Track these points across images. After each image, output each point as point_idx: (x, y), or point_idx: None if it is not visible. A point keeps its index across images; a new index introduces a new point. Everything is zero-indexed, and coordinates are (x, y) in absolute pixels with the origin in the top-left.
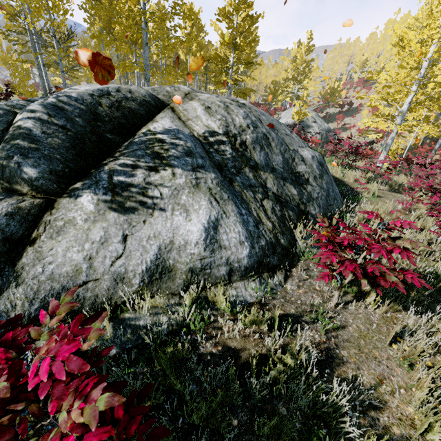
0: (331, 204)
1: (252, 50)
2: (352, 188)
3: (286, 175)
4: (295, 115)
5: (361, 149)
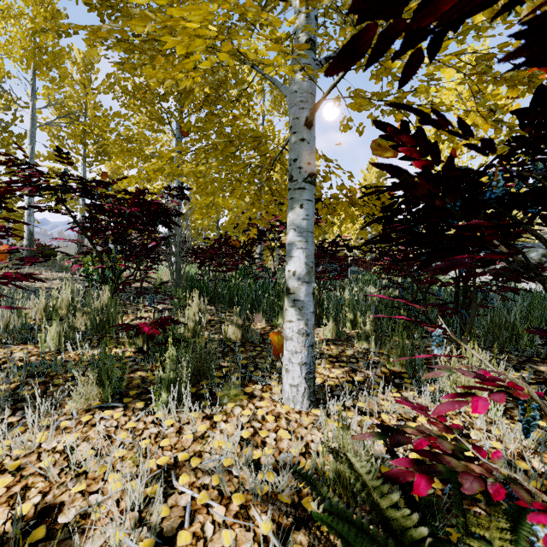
0: None
1: None
2: None
3: None
4: None
5: None
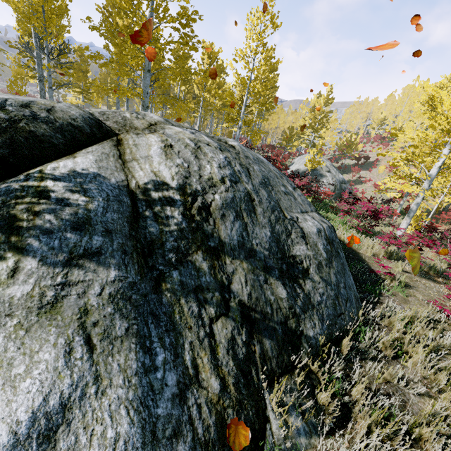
0: (341, 312)
1: (271, 95)
2: (371, 270)
3: (273, 262)
4: (308, 162)
5: (377, 206)
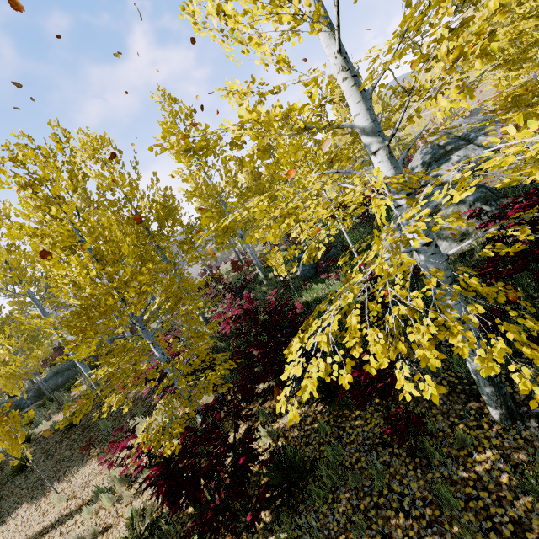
0: None
1: None
2: None
3: None
4: None
5: None
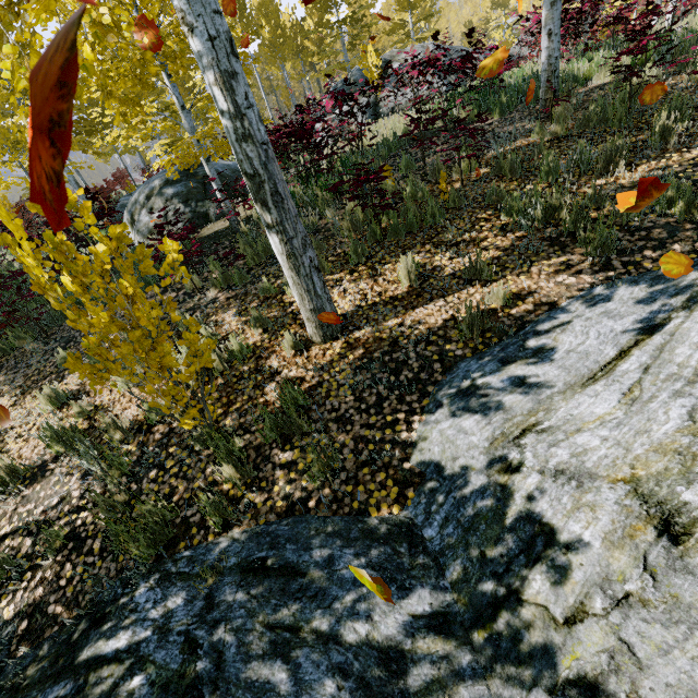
0: None
1: None
2: None
3: None
4: None
5: None
